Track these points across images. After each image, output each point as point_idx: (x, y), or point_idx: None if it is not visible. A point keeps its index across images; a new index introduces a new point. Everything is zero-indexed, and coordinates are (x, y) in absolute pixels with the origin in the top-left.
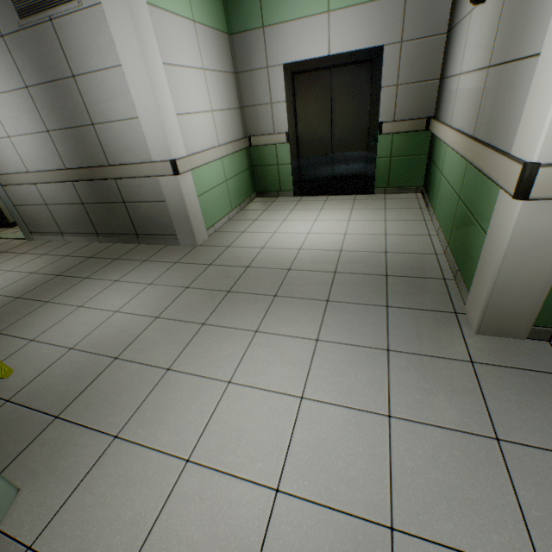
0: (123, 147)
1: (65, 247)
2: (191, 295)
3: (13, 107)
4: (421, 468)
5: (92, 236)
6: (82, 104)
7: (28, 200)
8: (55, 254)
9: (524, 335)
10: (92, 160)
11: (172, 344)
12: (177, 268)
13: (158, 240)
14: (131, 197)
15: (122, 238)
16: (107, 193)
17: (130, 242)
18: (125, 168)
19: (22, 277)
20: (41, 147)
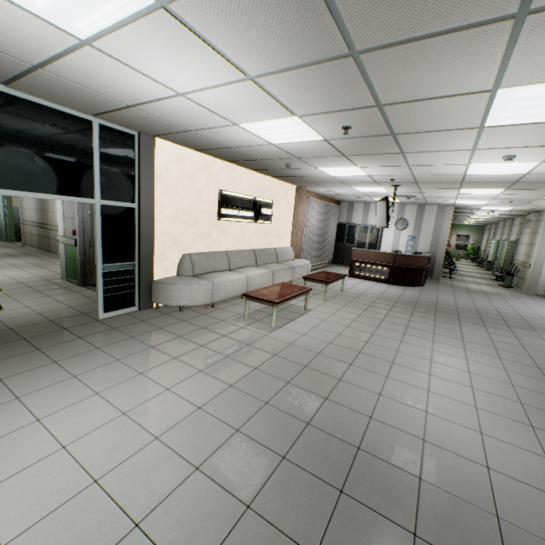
0: (52, 219)
1: (28, 251)
2: (29, 264)
3: (33, 201)
4: (3, 281)
5: (39, 249)
6: (47, 205)
7: (28, 231)
8: (21, 251)
9: (66, 279)
10: (45, 222)
11: (4, 268)
12: (42, 261)
13: (54, 254)
14: (51, 237)
15: (46, 252)
16: (46, 234)
17: (48, 254)
18: (50, 226)
19: (0, 253)
20: (36, 214)
